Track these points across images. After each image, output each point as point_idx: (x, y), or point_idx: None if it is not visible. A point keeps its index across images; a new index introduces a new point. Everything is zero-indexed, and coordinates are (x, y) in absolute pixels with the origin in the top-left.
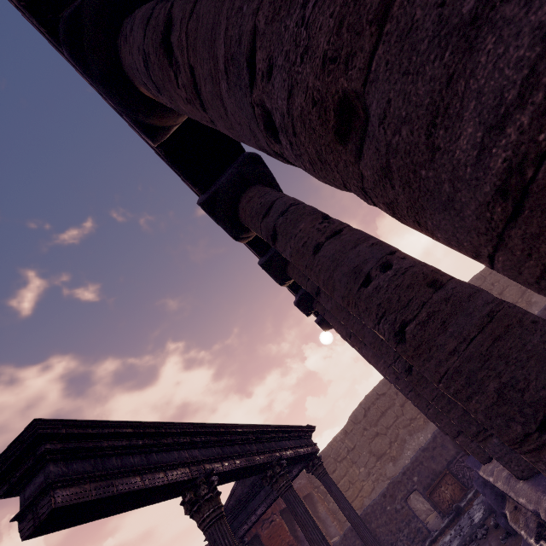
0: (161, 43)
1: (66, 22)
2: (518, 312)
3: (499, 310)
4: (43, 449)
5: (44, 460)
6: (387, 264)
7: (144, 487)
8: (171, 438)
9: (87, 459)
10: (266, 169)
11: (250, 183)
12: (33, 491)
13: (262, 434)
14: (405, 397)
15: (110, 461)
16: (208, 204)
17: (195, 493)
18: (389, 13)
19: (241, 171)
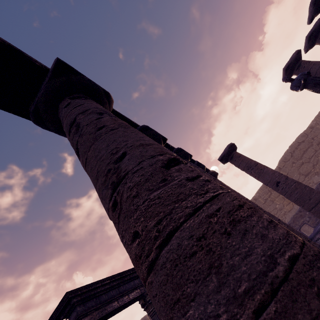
0: (77, 155)
1: (32, 113)
2: None
3: None
4: (73, 302)
5: (74, 306)
6: None
7: (119, 306)
8: (128, 276)
9: (92, 299)
10: (152, 131)
11: None
12: (73, 319)
13: None
14: None
15: (102, 297)
16: None
17: (144, 300)
18: (145, 283)
19: None
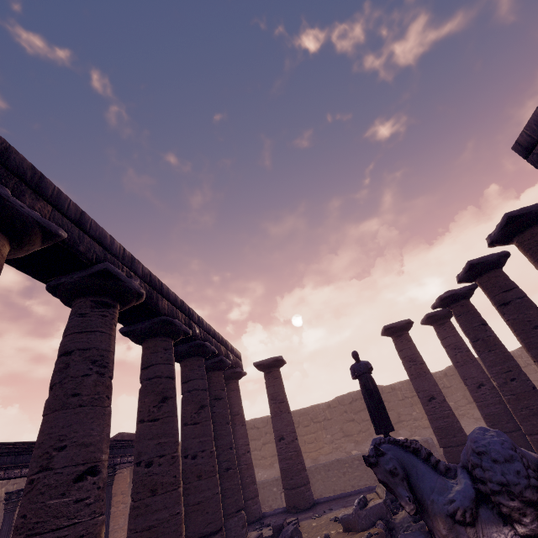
0: (50, 386)
1: (50, 286)
2: (163, 532)
3: (157, 526)
4: None
5: None
6: (152, 462)
7: (3, 477)
8: None
9: None
10: (174, 327)
11: (156, 334)
12: None
13: (115, 444)
14: (270, 440)
15: None
16: (125, 333)
17: None
18: None
19: (152, 327)
